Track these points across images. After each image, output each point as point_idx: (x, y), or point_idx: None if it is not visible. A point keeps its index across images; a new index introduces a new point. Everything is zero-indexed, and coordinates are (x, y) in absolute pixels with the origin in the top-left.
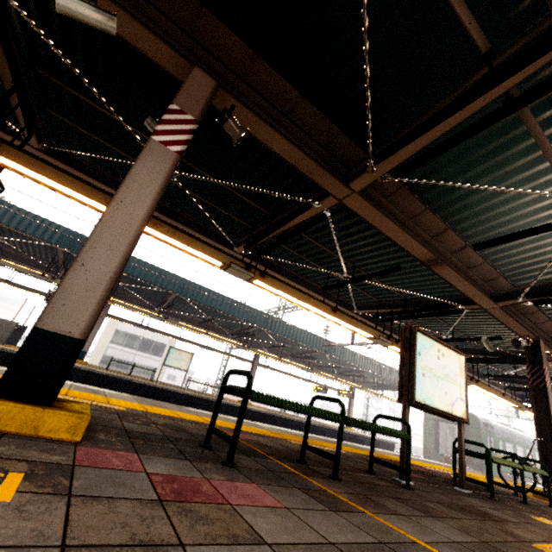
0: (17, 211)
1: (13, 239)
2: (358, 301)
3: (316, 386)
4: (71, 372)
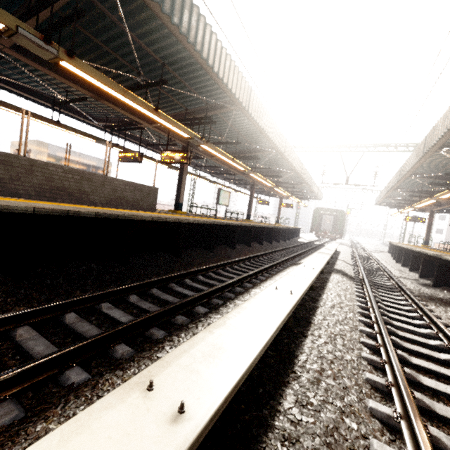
0: (227, 60)
1: (173, 88)
2: (415, 171)
3: (261, 201)
4: (235, 229)
